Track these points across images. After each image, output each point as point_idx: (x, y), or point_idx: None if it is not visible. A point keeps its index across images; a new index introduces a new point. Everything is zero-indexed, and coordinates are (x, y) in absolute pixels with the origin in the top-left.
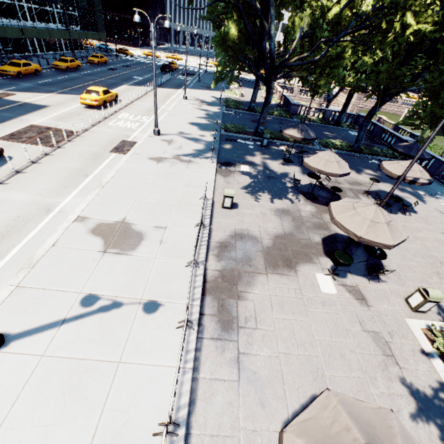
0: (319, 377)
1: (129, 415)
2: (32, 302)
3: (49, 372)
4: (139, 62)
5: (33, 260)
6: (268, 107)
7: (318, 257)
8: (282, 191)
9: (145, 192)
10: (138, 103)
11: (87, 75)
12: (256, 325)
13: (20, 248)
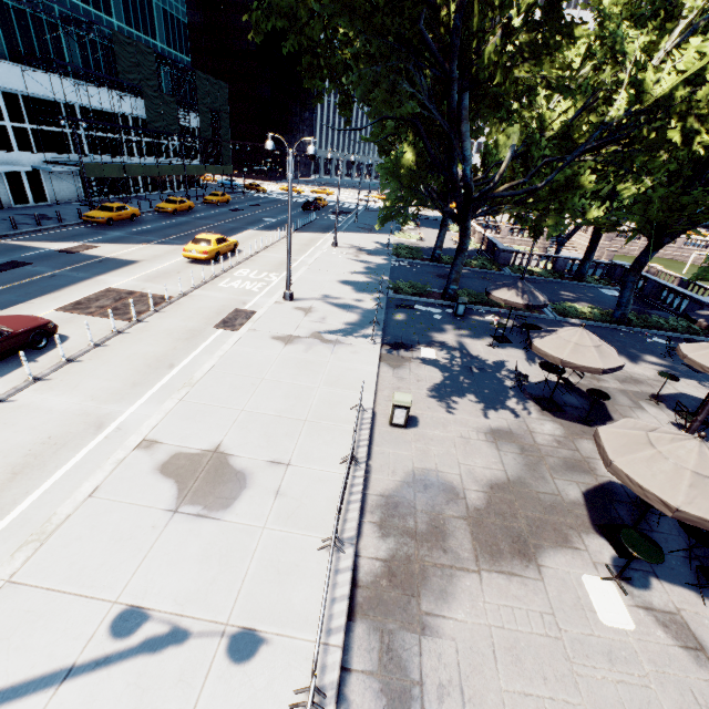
0: None
1: None
2: (24, 621)
3: None
4: (273, 200)
5: (50, 525)
6: (464, 257)
7: (582, 534)
8: (496, 394)
9: (259, 395)
10: (265, 253)
11: (199, 219)
12: (463, 708)
13: (36, 497)
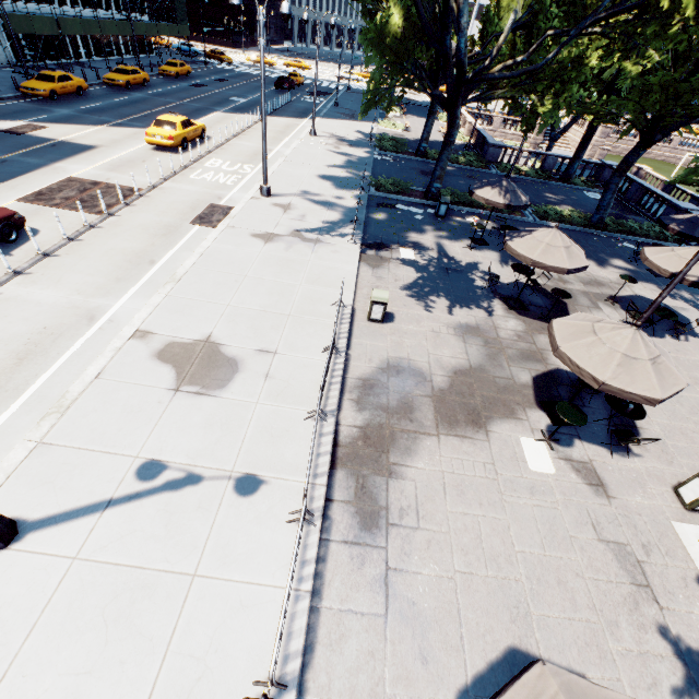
0: (521, 616)
1: (207, 664)
2: (62, 470)
3: (84, 587)
4: (240, 74)
5: (65, 400)
6: (450, 151)
7: (526, 409)
8: (469, 293)
9: (244, 292)
10: (237, 141)
11: (158, 96)
12: (417, 523)
13: (46, 379)
